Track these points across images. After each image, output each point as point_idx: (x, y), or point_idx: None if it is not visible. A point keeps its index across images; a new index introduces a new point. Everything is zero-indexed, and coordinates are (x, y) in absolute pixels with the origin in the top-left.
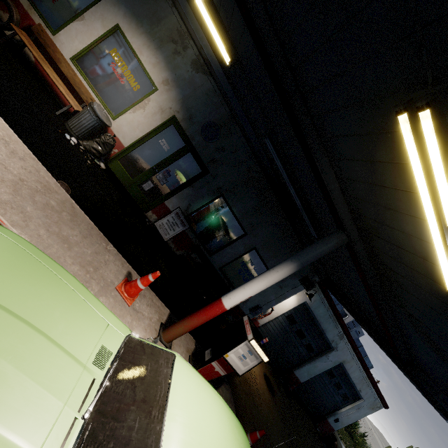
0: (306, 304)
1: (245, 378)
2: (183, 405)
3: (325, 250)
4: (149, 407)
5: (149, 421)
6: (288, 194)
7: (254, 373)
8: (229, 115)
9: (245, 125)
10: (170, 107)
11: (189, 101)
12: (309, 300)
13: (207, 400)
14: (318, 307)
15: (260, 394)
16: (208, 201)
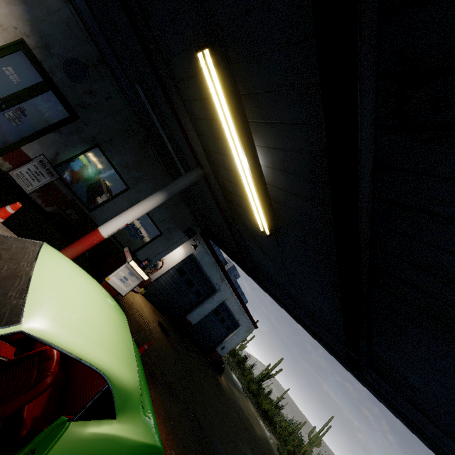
0: (193, 256)
1: (137, 321)
2: (53, 264)
3: (187, 182)
4: (17, 261)
5: (18, 266)
6: (167, 149)
7: (147, 319)
8: (97, 56)
9: (117, 71)
10: (15, 26)
11: (42, 25)
12: (195, 250)
13: (79, 272)
14: (203, 257)
15: (153, 333)
16: (81, 150)
